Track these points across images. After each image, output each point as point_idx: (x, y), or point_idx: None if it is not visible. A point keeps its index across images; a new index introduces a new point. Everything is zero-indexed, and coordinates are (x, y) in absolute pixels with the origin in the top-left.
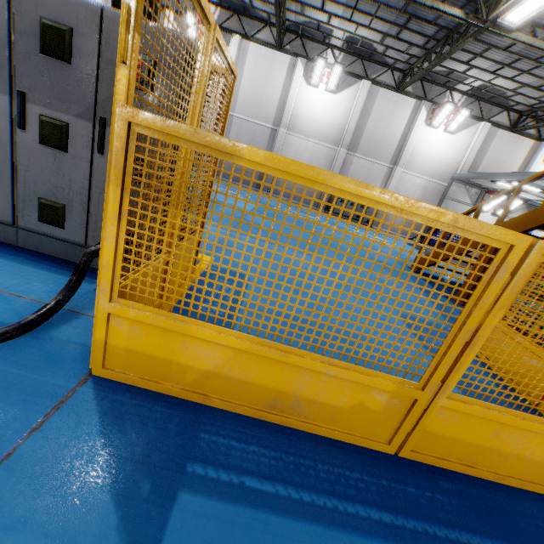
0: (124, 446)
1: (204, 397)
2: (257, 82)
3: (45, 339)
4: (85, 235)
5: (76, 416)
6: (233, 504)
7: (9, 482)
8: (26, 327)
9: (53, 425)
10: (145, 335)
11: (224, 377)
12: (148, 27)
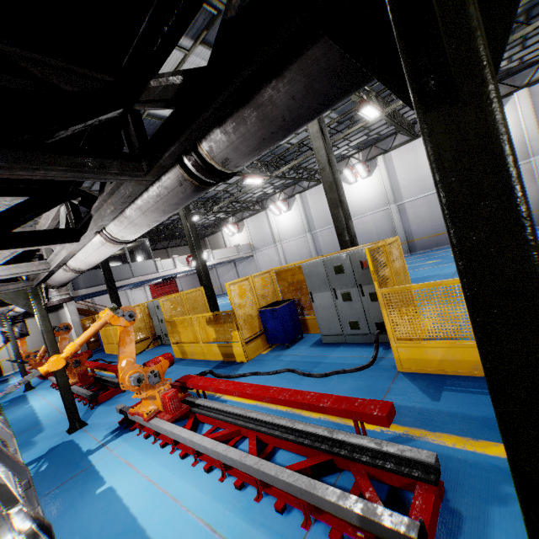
0: (420, 384)
1: (444, 371)
2: (409, 170)
3: (378, 366)
4: (368, 329)
5: (401, 380)
6: (463, 393)
7: (394, 390)
8: (372, 362)
9: (396, 382)
10: (411, 351)
11: (447, 361)
12: (363, 250)
